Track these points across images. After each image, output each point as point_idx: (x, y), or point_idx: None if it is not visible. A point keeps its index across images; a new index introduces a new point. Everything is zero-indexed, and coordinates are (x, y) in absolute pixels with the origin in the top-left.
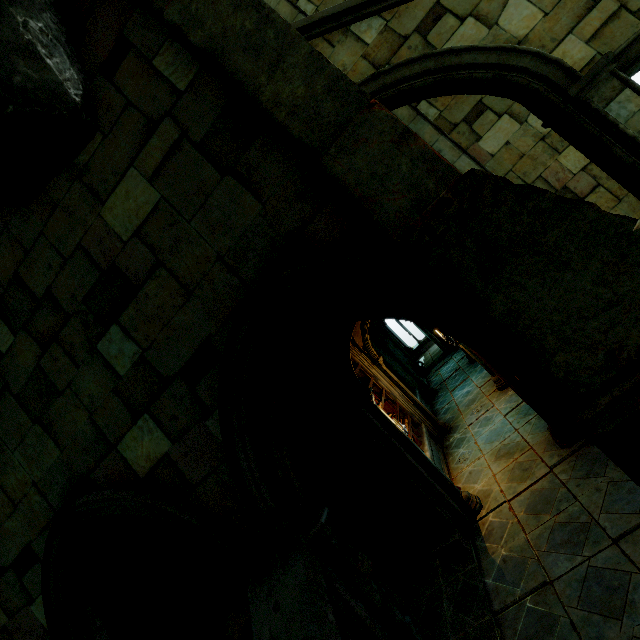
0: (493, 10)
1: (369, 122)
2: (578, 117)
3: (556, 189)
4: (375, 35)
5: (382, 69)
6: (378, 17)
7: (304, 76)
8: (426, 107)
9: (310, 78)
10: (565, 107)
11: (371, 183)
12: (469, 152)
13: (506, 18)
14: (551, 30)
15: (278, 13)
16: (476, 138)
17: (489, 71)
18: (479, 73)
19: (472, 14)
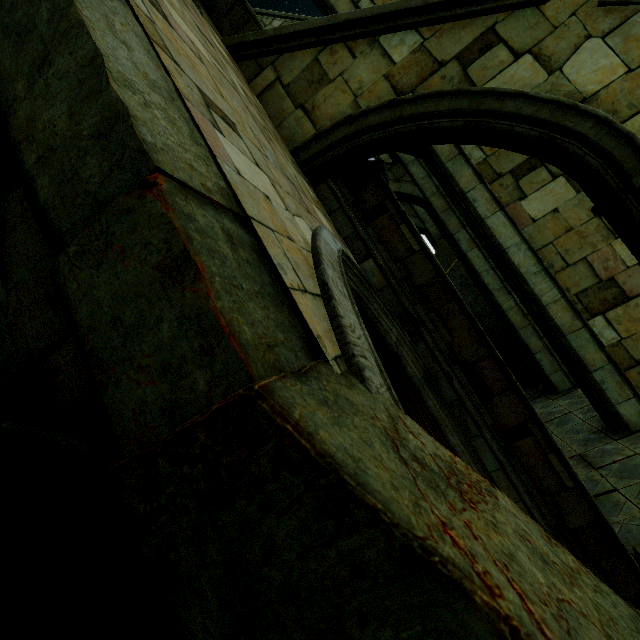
0: (560, 51)
1: (133, 216)
2: (639, 215)
3: (601, 278)
4: (406, 53)
5: (403, 96)
6: (415, 32)
7: (73, 98)
8: (471, 147)
9: (79, 104)
10: (625, 197)
11: (110, 334)
12: (508, 210)
13: (575, 65)
14: (632, 92)
15: (336, 9)
16: (520, 196)
17: (536, 128)
18: (522, 127)
19: (532, 51)
